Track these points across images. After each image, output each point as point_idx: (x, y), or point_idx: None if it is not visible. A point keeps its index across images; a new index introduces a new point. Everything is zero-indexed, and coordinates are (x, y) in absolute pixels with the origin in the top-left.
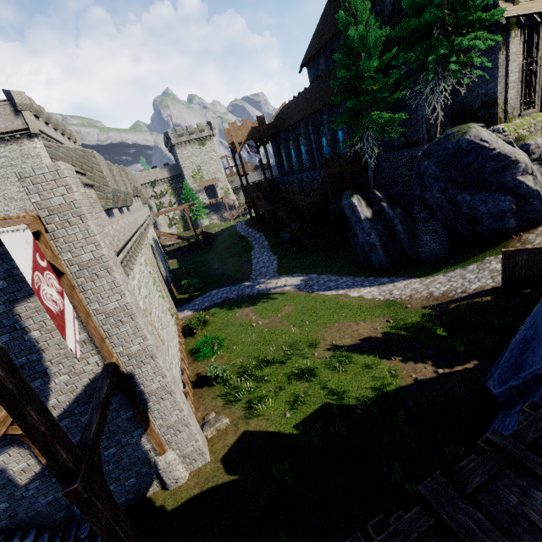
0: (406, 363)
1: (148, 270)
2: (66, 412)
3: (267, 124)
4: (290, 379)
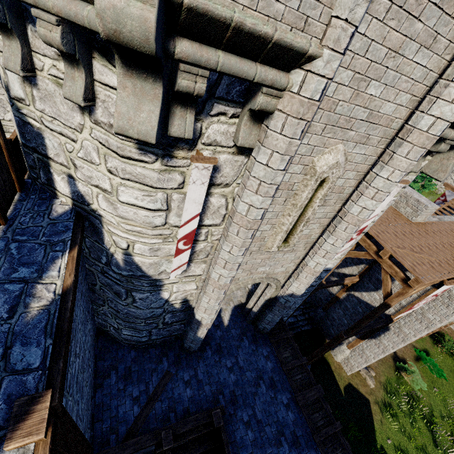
0: None
1: None
2: (360, 300)
3: None
4: (421, 450)
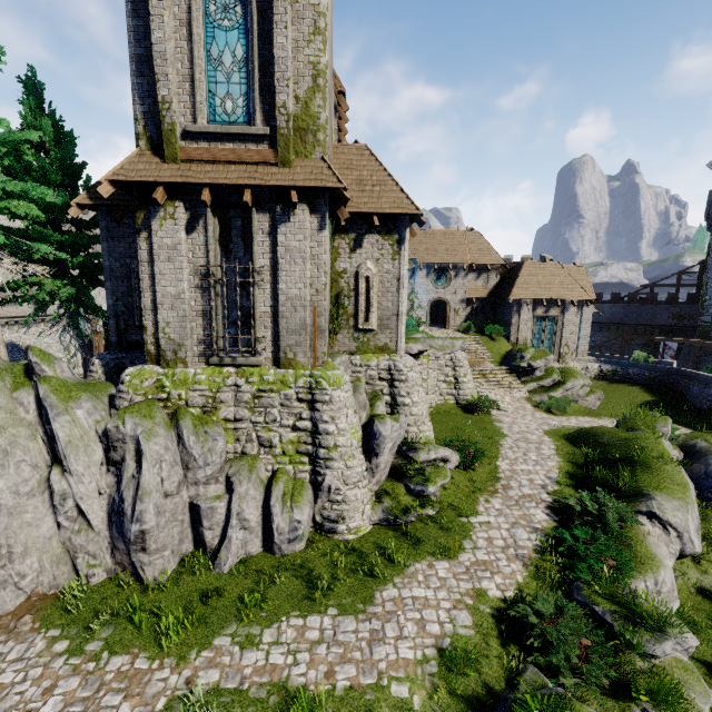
0: None
1: None
2: None
3: None
4: None
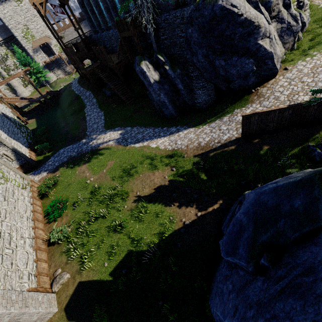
0: (180, 209)
1: None
2: None
3: None
4: (109, 232)
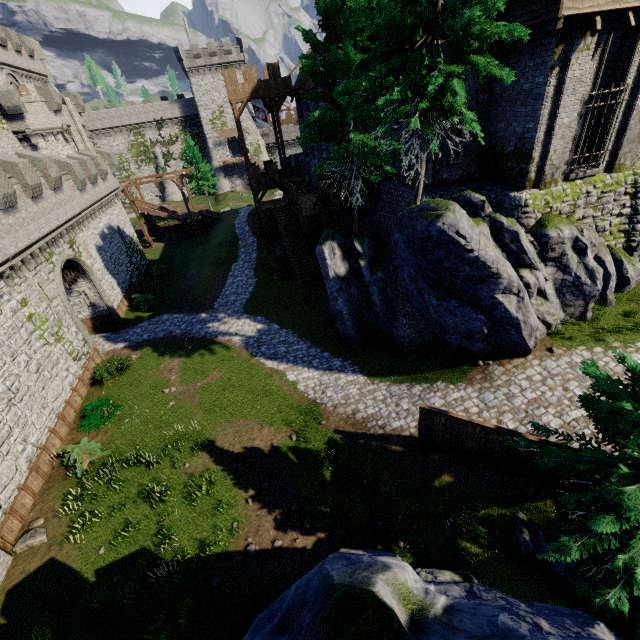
0: (257, 516)
1: (26, 314)
2: None
3: (282, 78)
4: (139, 497)
